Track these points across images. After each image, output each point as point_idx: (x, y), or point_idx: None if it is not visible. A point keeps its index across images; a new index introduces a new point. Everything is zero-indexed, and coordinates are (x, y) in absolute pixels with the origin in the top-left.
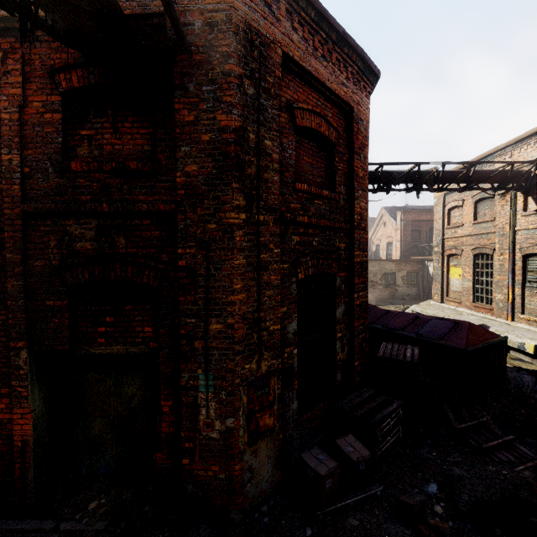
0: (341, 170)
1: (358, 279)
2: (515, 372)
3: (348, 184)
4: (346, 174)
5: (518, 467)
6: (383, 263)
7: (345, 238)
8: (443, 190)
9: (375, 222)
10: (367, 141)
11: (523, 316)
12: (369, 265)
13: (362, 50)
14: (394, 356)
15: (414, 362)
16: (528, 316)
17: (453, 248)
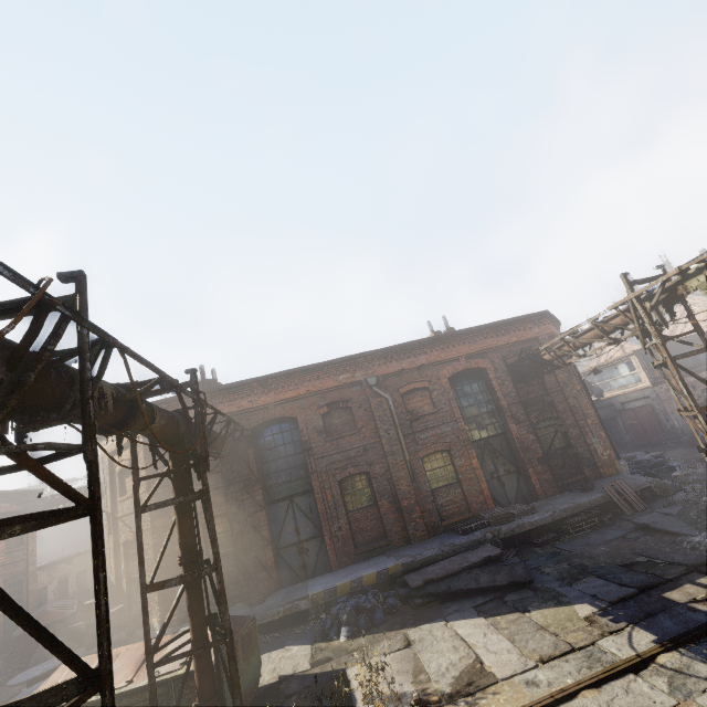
0: None
1: None
2: None
3: None
4: None
5: None
6: None
7: None
8: None
9: None
10: None
11: None
12: None
13: None
14: None
15: None
16: None
17: None
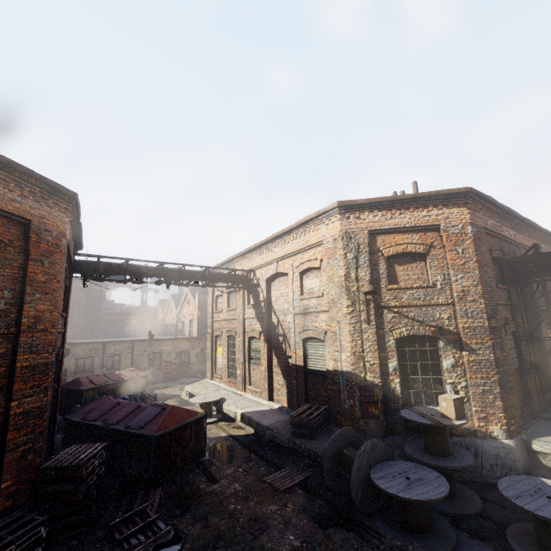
0: (8, 275)
1: (24, 385)
2: (225, 440)
3: (20, 288)
4: (16, 279)
5: (137, 548)
6: (178, 341)
7: (5, 343)
8: (186, 285)
9: (182, 299)
10: (59, 248)
11: (250, 387)
12: (164, 344)
13: (42, 177)
14: (63, 462)
15: (77, 465)
16: (251, 387)
17: (218, 330)
